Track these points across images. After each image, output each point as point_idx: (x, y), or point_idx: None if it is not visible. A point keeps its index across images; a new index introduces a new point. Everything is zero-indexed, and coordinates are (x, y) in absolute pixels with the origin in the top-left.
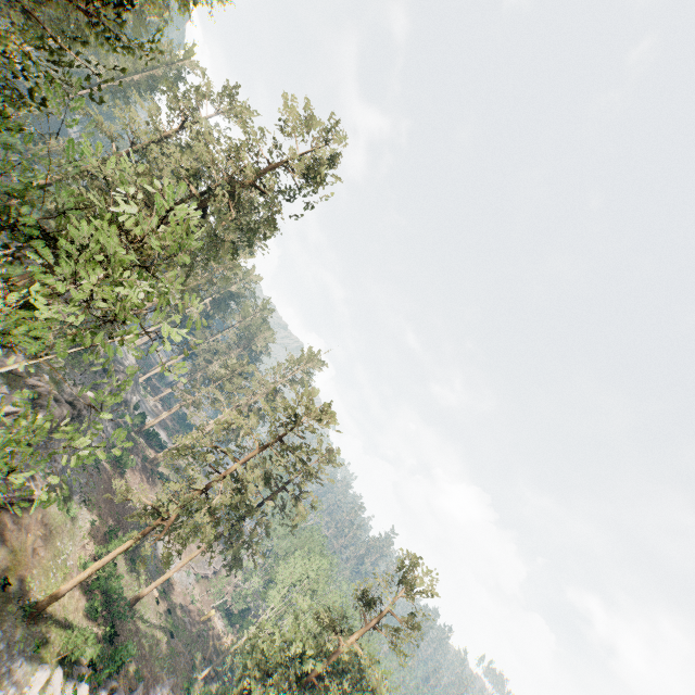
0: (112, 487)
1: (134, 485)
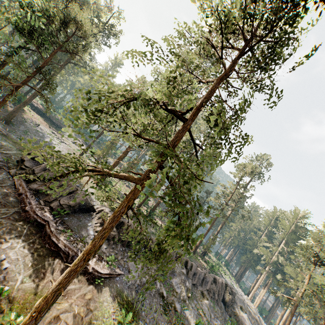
0: None
1: None
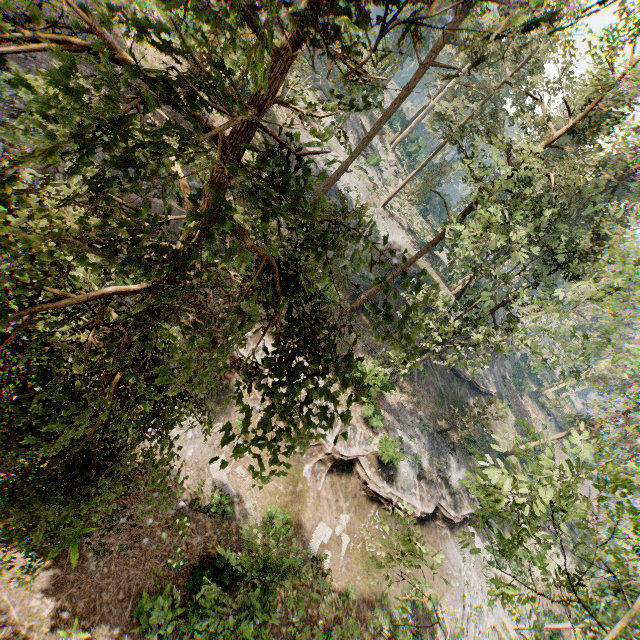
0: (517, 402)
1: (527, 407)
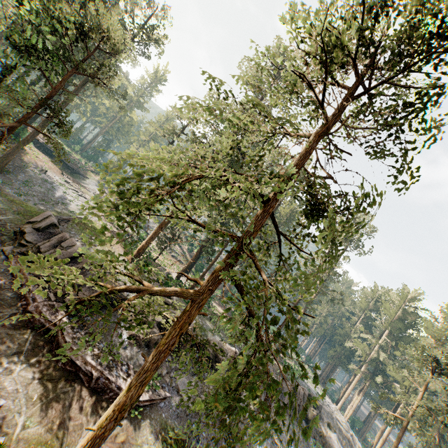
0: None
1: None
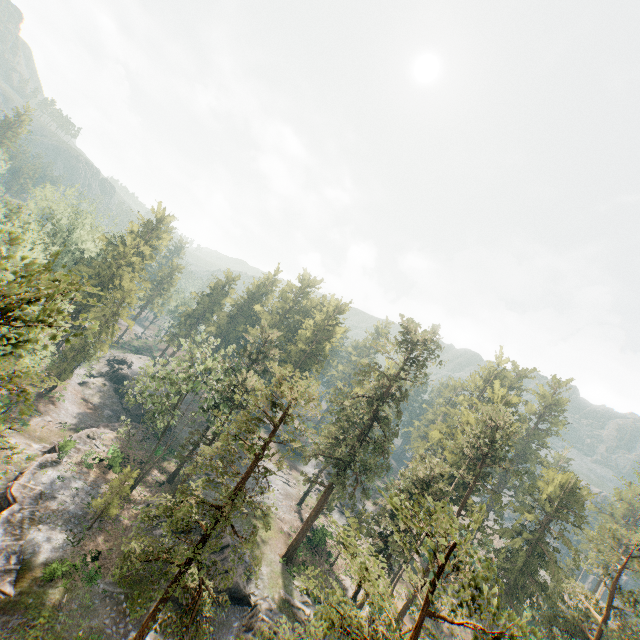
0: None
1: None
